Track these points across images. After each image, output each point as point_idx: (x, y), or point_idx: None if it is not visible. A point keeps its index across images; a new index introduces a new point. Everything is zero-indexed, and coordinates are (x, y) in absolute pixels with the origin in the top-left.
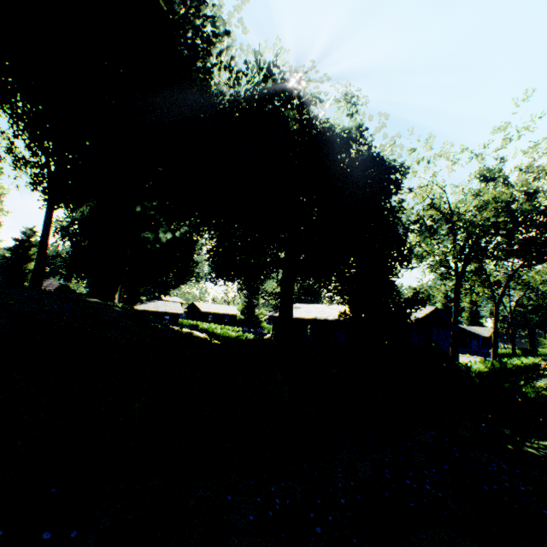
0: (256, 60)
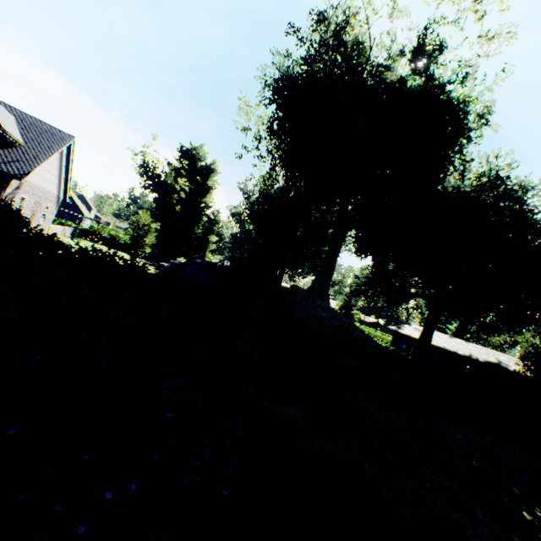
0: (492, 169)
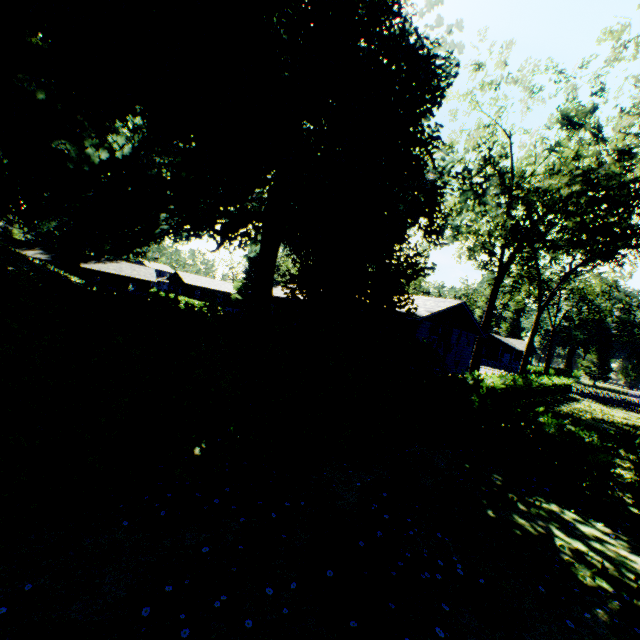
0: None
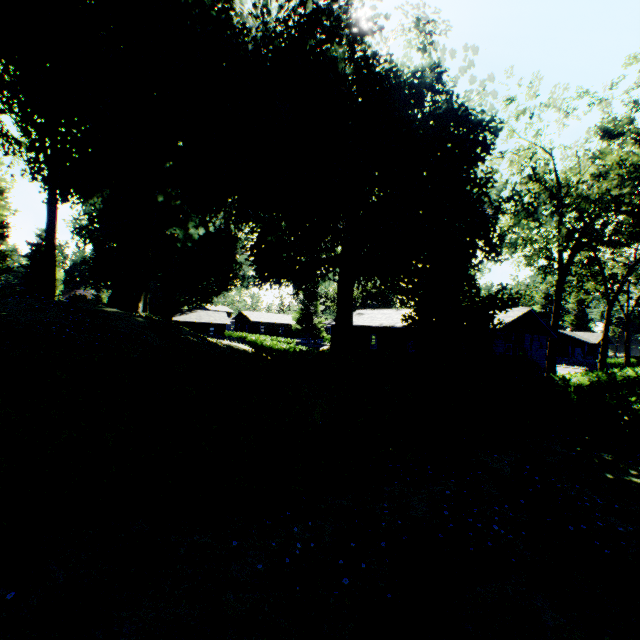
0: None
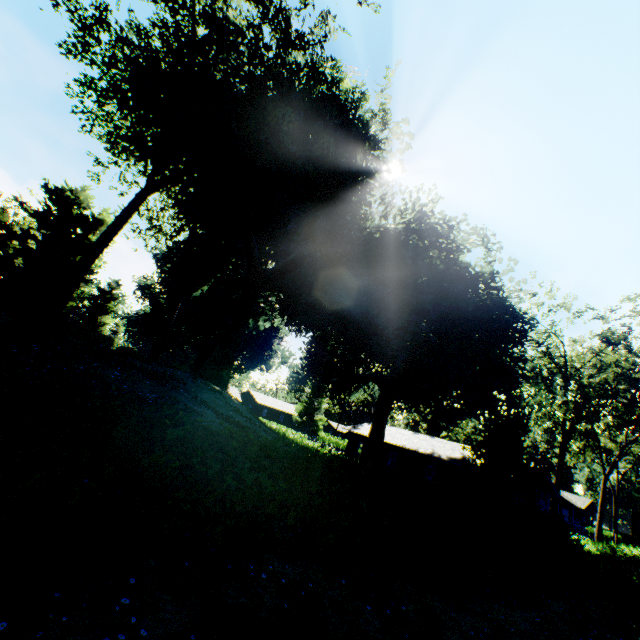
0: (414, 202)
